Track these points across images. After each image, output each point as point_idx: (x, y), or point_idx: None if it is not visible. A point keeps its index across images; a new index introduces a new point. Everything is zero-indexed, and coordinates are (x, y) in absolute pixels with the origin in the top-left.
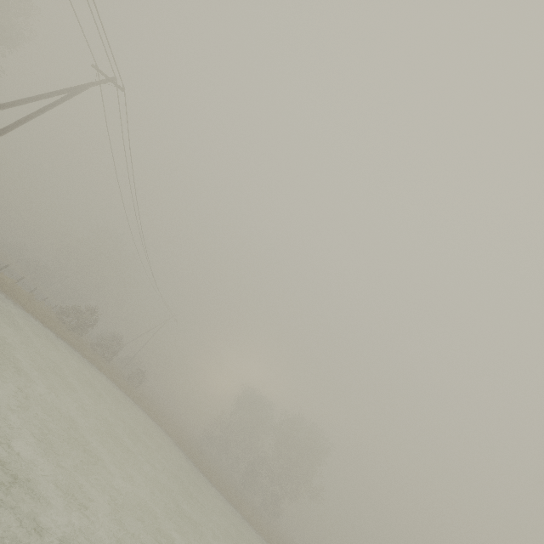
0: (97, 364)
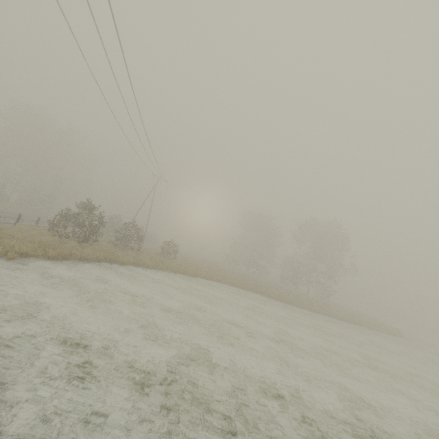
0: (140, 263)
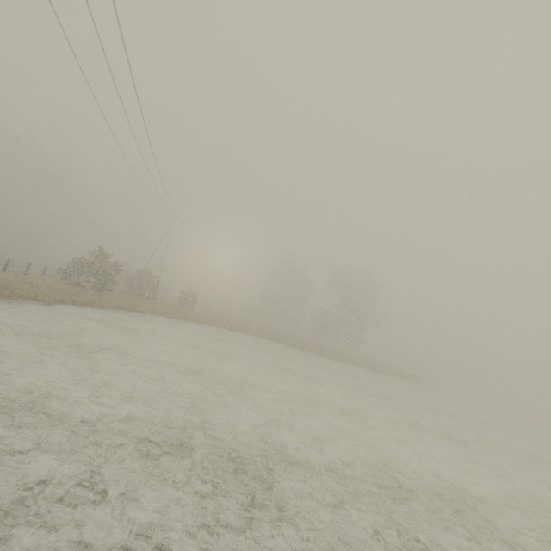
0: (158, 312)
